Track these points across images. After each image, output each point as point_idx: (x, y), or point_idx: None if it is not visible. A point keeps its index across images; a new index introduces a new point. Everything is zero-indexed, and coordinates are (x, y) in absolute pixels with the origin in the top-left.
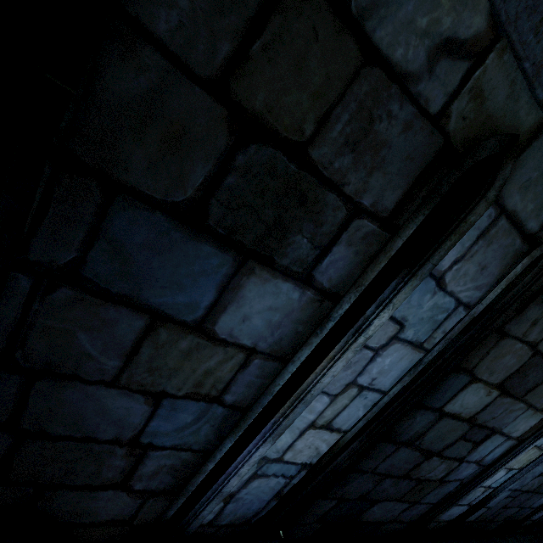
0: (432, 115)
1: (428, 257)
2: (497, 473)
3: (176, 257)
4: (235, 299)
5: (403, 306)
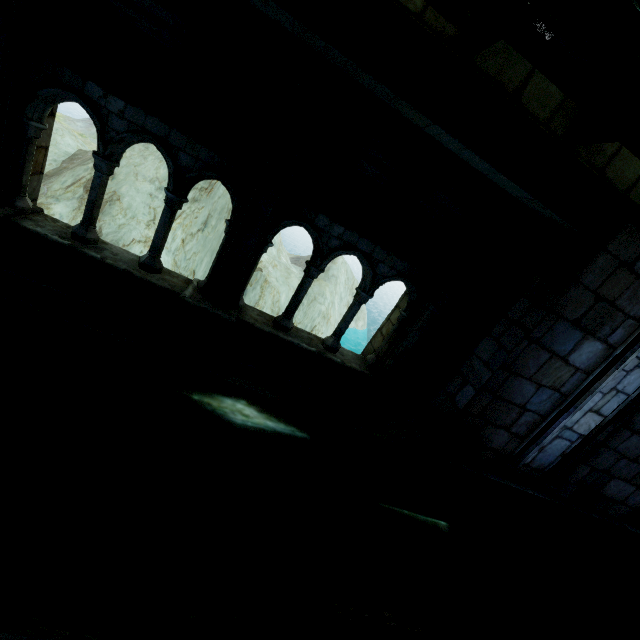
0: None
1: None
2: None
3: (567, 335)
4: (579, 348)
5: None
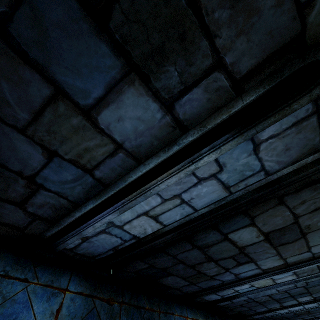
0: (300, 2)
1: (255, 125)
2: (244, 285)
3: (81, 46)
4: (116, 101)
5: (226, 155)
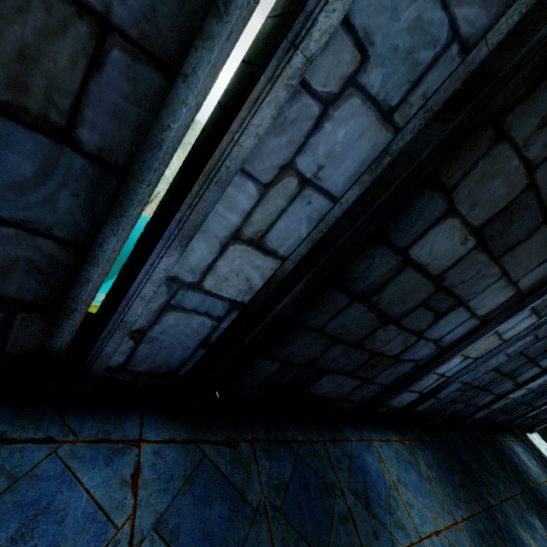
0: None
1: None
2: (453, 358)
3: None
4: None
5: (368, 1)
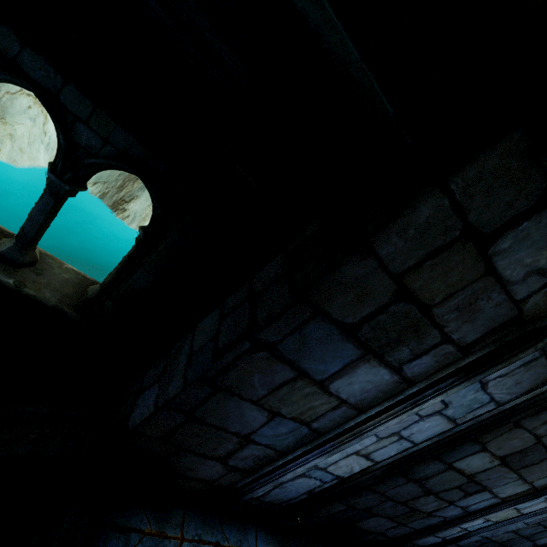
0: (515, 300)
1: (482, 371)
2: (476, 520)
3: (330, 347)
4: (350, 373)
5: (452, 395)
